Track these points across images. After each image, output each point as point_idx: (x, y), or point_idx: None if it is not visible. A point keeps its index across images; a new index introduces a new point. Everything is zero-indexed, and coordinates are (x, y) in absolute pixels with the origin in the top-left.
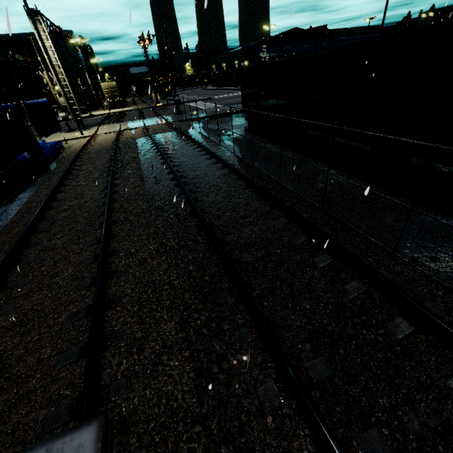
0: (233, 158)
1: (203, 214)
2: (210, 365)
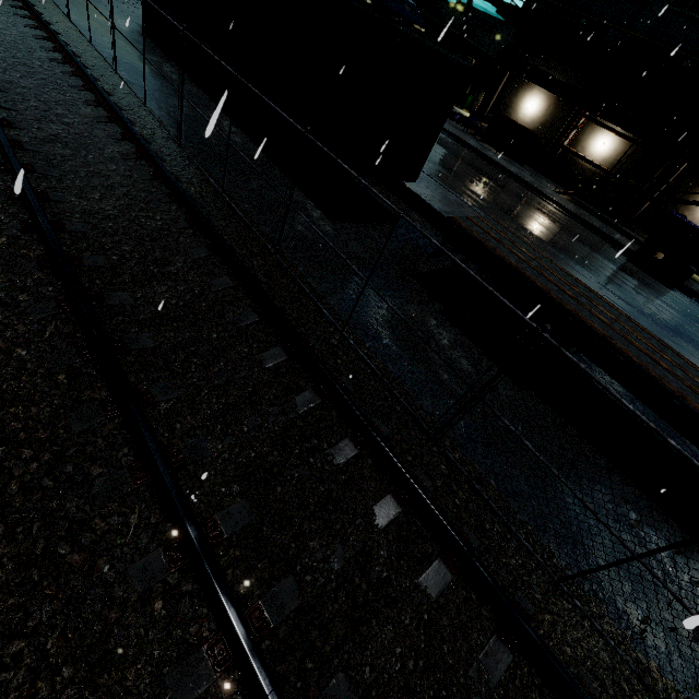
0: (84, 47)
1: None
2: None
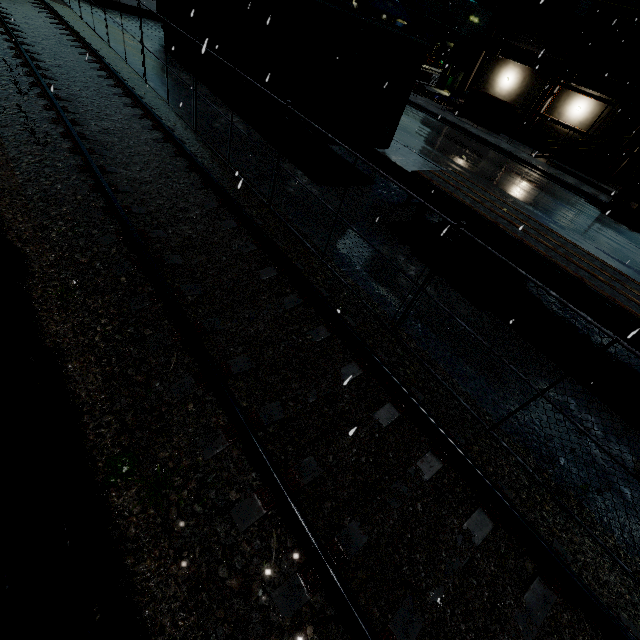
0: (122, 66)
1: (58, 100)
2: (39, 179)
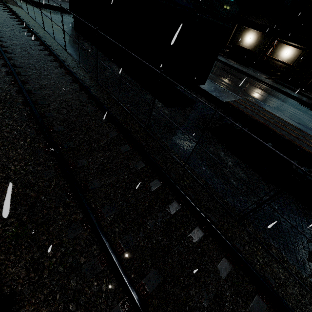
0: (52, 41)
1: (14, 67)
2: (2, 127)
